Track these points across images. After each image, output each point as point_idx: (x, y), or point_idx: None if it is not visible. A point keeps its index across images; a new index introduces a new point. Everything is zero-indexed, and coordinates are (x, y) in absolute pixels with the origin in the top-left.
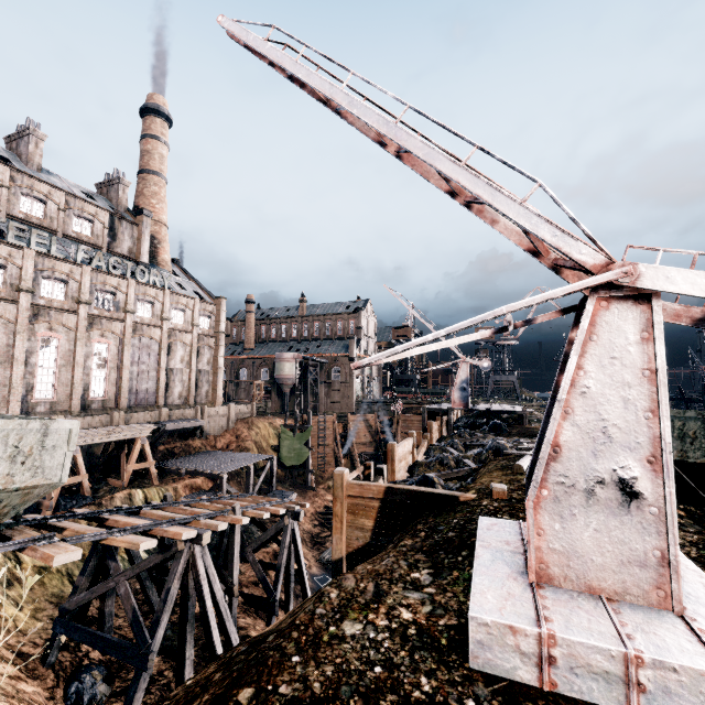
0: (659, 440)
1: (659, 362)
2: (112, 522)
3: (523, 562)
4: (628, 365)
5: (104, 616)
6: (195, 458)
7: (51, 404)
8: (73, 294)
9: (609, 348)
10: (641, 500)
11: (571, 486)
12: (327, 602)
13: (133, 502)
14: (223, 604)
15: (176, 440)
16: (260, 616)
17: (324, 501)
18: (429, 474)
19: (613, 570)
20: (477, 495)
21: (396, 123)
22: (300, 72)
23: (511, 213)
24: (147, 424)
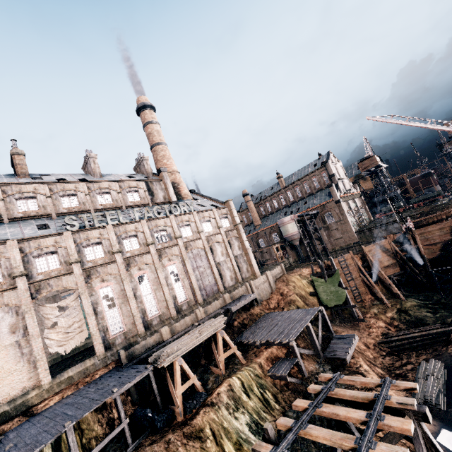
0: None
1: None
2: None
3: None
4: None
5: None
6: (261, 326)
7: (159, 317)
8: (143, 241)
9: None
10: None
11: None
12: None
13: (235, 392)
14: None
15: (242, 313)
16: None
17: (378, 329)
18: None
19: None
20: None
21: None
22: None
23: None
24: (219, 317)
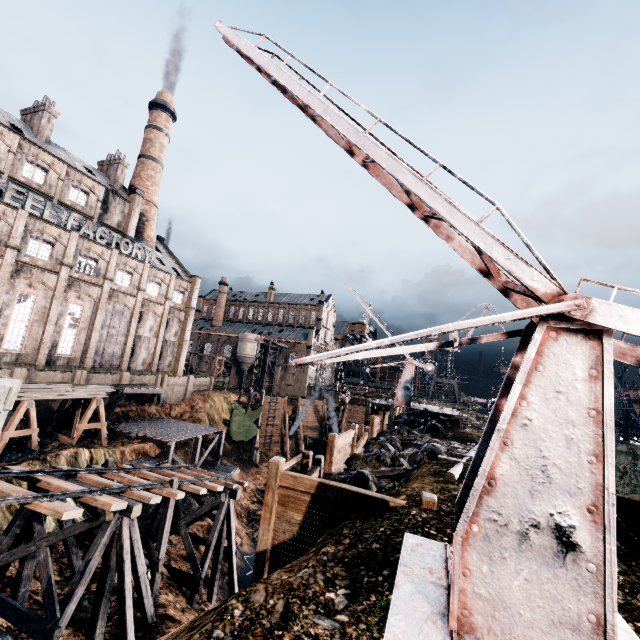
0: (601, 488)
1: (606, 404)
2: (44, 484)
3: (445, 599)
4: (574, 401)
5: (20, 579)
6: (148, 424)
7: (17, 356)
8: (57, 256)
9: (555, 381)
10: (578, 553)
11: (503, 525)
12: (229, 621)
13: (78, 461)
14: (144, 580)
15: (133, 403)
16: (183, 592)
17: (265, 479)
18: (364, 470)
19: (542, 629)
20: (407, 501)
21: (365, 134)
22: (282, 77)
23: (467, 231)
24: (105, 386)
